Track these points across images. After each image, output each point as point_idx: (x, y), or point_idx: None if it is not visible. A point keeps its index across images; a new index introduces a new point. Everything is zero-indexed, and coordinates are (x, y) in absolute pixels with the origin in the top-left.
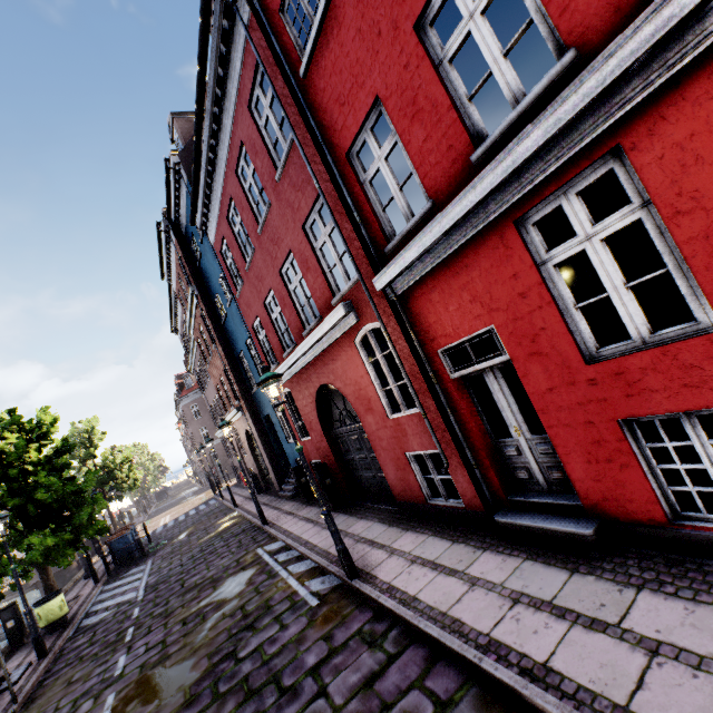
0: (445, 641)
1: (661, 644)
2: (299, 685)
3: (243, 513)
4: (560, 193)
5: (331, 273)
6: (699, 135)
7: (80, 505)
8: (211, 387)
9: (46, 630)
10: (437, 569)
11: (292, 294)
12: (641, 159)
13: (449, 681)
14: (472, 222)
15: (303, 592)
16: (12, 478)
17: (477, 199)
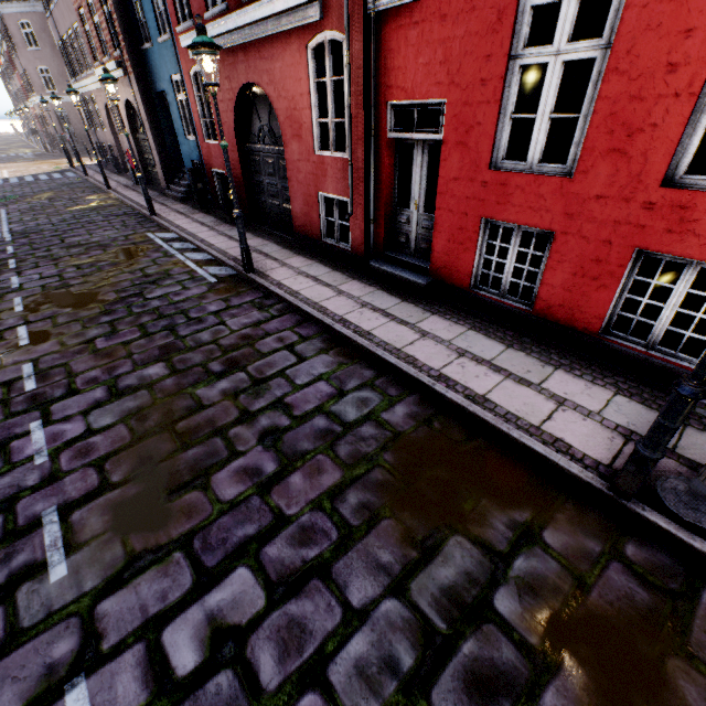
0: (314, 314)
1: (429, 334)
2: (204, 318)
3: (121, 197)
4: None
5: None
6: (675, 3)
7: None
8: (64, 5)
9: None
10: (317, 282)
11: None
12: None
13: (311, 331)
14: None
15: (202, 272)
16: None
17: None
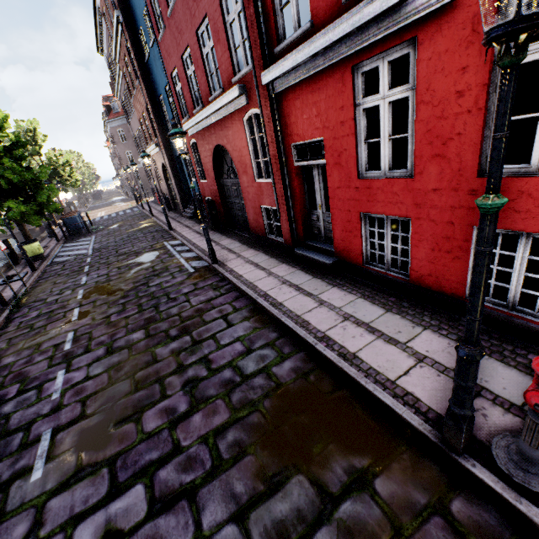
0: (246, 291)
1: (326, 302)
2: (177, 298)
3: (157, 220)
4: (381, 57)
5: (235, 52)
6: (449, 53)
7: (40, 189)
8: (135, 118)
9: (31, 259)
10: (257, 267)
11: (204, 59)
12: (422, 55)
13: (243, 304)
14: (330, 55)
15: (187, 266)
16: None
17: (333, 39)
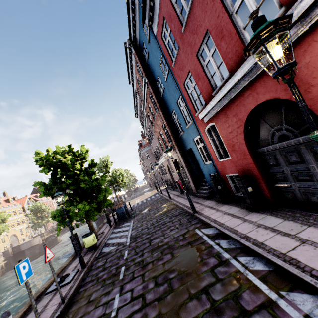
0: None
1: None
2: None
3: (176, 203)
4: None
5: None
6: None
7: (100, 191)
8: (154, 140)
9: (88, 249)
10: None
11: (233, 19)
12: None
13: None
14: None
15: (289, 309)
16: (70, 176)
17: None
